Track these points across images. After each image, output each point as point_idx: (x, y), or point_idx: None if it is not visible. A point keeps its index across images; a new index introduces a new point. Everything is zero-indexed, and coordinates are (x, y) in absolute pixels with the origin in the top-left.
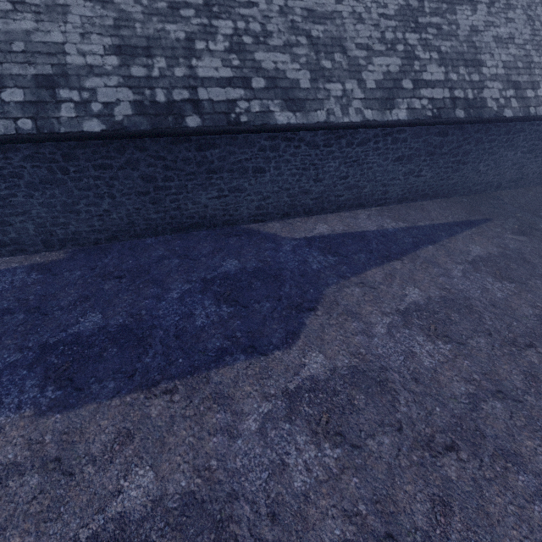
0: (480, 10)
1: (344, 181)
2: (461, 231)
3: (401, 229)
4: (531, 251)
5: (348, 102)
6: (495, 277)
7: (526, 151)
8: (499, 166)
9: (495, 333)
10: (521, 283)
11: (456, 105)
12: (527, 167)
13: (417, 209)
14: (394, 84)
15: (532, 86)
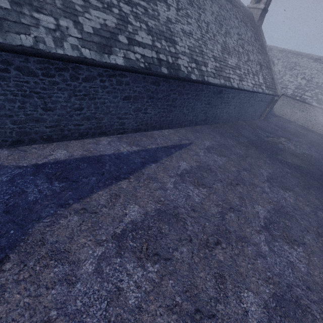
0: (172, 10)
1: (79, 112)
2: (175, 152)
3: (134, 151)
4: (214, 163)
5: (63, 37)
6: (195, 185)
7: (206, 103)
8: (194, 111)
9: (194, 237)
10: (209, 187)
11: (161, 64)
12: (208, 113)
13: (148, 136)
14: (111, 35)
15: (204, 65)
